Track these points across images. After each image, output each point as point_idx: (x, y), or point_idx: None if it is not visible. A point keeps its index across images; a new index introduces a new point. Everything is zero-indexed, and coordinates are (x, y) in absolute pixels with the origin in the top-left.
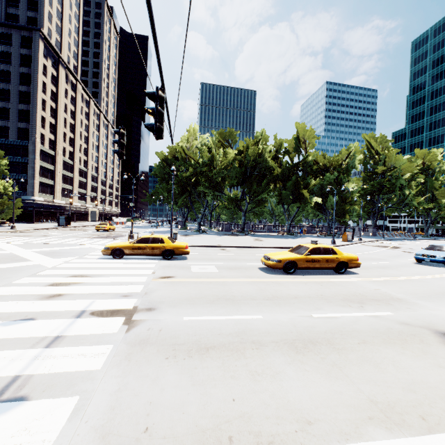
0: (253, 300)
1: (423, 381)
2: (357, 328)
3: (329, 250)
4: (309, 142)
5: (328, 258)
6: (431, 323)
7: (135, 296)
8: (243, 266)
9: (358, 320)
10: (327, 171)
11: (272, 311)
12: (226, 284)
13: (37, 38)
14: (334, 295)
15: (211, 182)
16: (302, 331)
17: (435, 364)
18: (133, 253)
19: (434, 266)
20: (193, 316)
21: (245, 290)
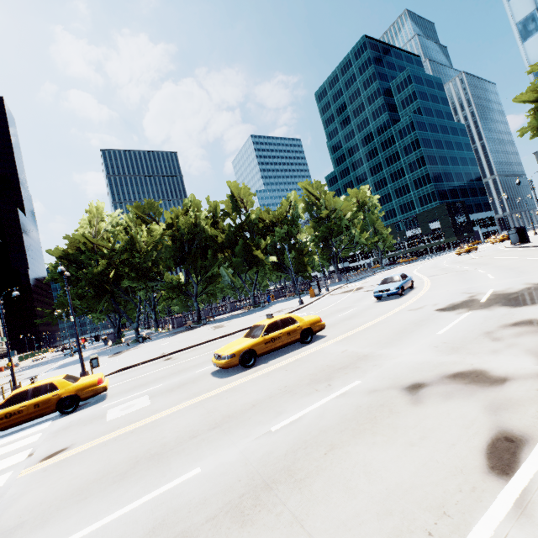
0: (193, 438)
1: (398, 483)
2: (323, 426)
3: (288, 320)
4: (246, 200)
5: (289, 330)
6: (397, 378)
7: None
8: (191, 378)
9: (325, 411)
10: (275, 226)
11: (217, 450)
12: (157, 423)
13: None
14: (300, 379)
15: (139, 271)
16: (255, 469)
17: (407, 444)
18: None
19: (392, 299)
20: (76, 530)
21: (184, 424)
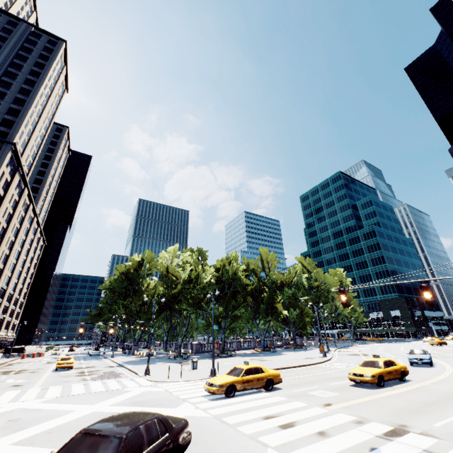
0: (424, 407)
1: None
2: None
3: (391, 362)
4: (271, 264)
5: (395, 368)
6: None
7: (365, 421)
8: (338, 386)
9: None
10: (282, 286)
11: None
12: (377, 401)
13: (7, 149)
14: (445, 396)
15: (194, 299)
16: None
17: None
18: (243, 388)
19: (426, 367)
20: (433, 423)
21: (400, 403)
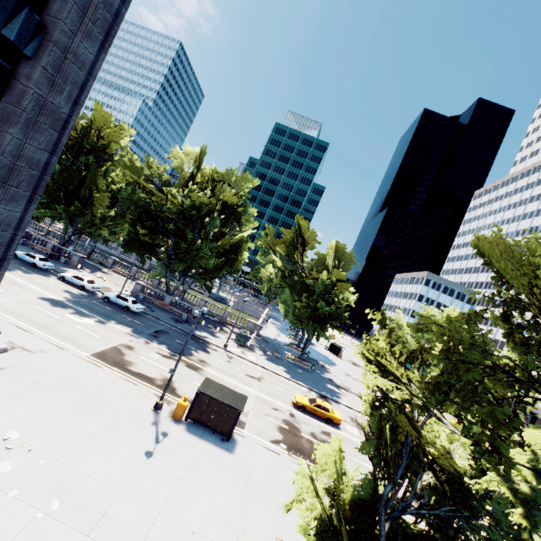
0: None
1: None
2: None
3: None
4: None
5: None
6: None
7: None
8: None
9: None
10: None
11: None
12: None
13: None
14: None
15: None
16: None
17: None
18: None
19: None
20: None
21: None
